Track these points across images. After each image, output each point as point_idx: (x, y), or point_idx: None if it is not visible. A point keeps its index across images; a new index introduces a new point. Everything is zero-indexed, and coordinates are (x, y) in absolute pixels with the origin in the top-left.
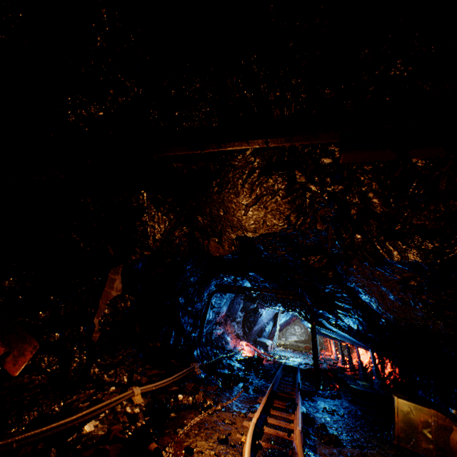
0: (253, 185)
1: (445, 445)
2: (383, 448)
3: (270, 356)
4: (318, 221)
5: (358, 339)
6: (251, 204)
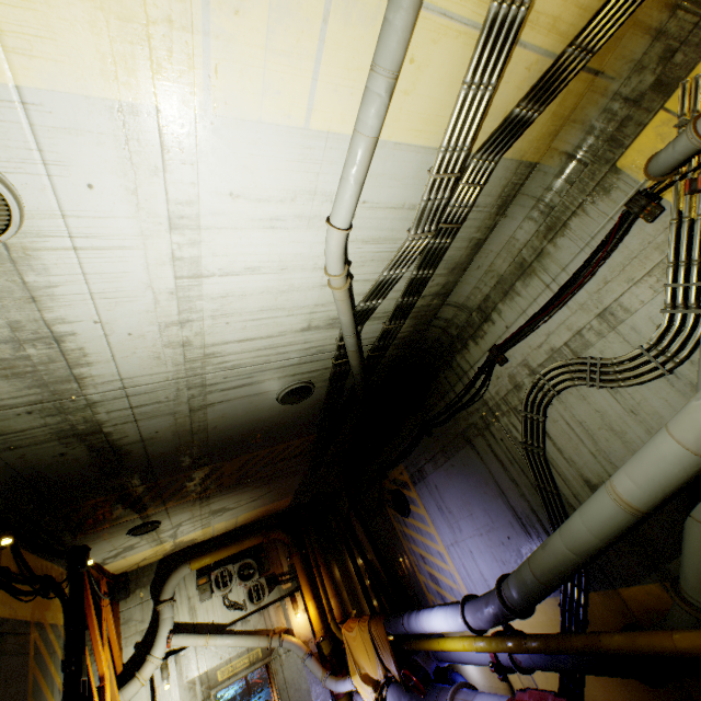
0: None
1: None
2: None
3: None
4: None
5: None
6: None
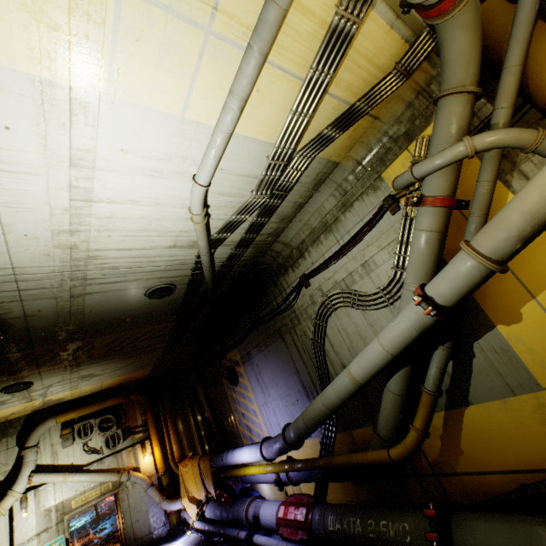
0: None
1: None
2: None
3: None
4: None
5: None
6: None
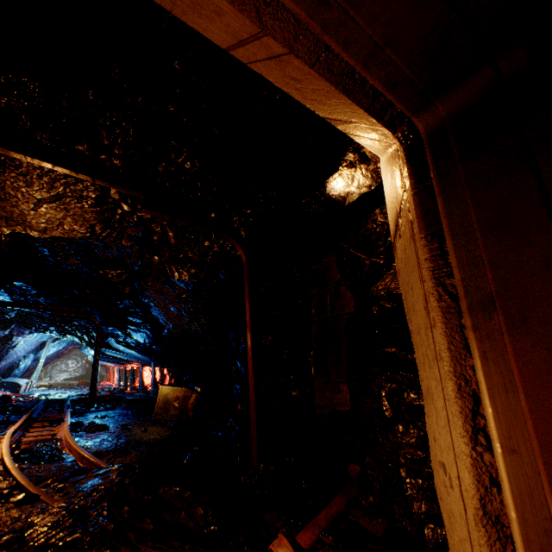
0: (57, 182)
1: (186, 408)
2: (143, 422)
3: (24, 397)
4: (126, 237)
5: (144, 353)
6: (48, 201)
